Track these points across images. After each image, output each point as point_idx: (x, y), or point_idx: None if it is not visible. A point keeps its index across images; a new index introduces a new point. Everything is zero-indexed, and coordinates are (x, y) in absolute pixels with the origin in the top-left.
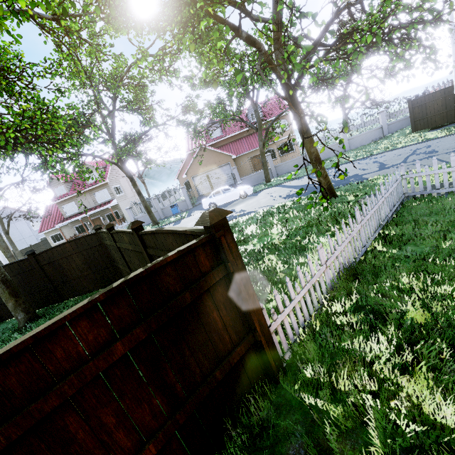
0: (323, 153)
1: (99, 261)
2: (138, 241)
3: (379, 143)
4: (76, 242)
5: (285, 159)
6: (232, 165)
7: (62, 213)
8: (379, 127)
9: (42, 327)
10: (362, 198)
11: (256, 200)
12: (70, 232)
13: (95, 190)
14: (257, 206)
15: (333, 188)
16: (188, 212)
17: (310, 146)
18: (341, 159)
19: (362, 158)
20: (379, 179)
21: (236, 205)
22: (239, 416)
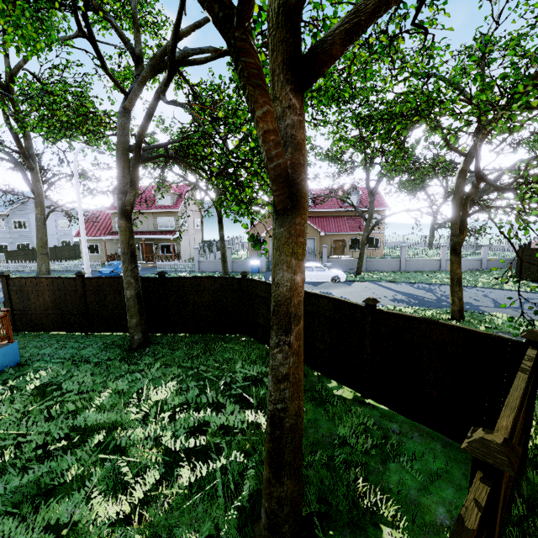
0: (418, 264)
1: (228, 306)
2: (367, 315)
3: (478, 275)
4: (215, 280)
5: (366, 253)
6: (317, 241)
7: (112, 225)
8: (479, 259)
9: (520, 383)
10: (495, 332)
11: (355, 291)
12: (110, 247)
13: (161, 215)
14: (362, 299)
15: (464, 311)
16: (264, 275)
17: (457, 267)
18: (440, 278)
19: (466, 285)
20: (504, 318)
21: (329, 288)
22: (519, 489)
